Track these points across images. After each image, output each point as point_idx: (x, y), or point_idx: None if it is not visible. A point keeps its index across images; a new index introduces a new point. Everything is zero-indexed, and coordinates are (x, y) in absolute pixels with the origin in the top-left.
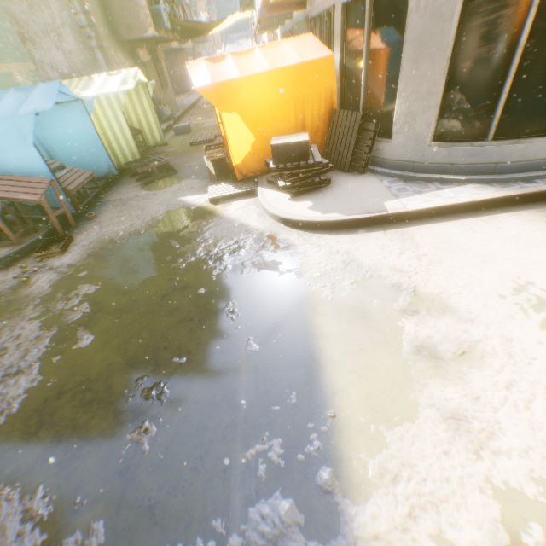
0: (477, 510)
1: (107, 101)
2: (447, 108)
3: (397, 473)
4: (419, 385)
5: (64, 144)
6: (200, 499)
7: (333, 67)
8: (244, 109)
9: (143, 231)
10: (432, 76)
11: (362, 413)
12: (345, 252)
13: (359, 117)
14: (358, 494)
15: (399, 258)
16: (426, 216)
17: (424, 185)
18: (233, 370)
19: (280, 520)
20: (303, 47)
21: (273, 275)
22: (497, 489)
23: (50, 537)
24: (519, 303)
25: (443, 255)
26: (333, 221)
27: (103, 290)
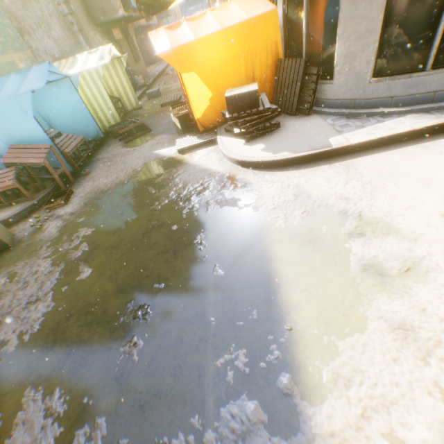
0: (426, 412)
1: (89, 75)
2: (385, 44)
3: (349, 378)
4: (367, 299)
5: (60, 116)
6: (180, 400)
7: (277, 20)
8: (200, 68)
9: (126, 181)
10: (369, 14)
11: (315, 326)
12: (295, 186)
13: (302, 63)
14: (315, 397)
15: (344, 187)
16: (368, 147)
17: (365, 120)
18: (203, 292)
19: (247, 419)
20: (248, 5)
21: (233, 211)
22: None
23: (66, 429)
24: None
25: (385, 182)
26: (284, 159)
27: (97, 232)
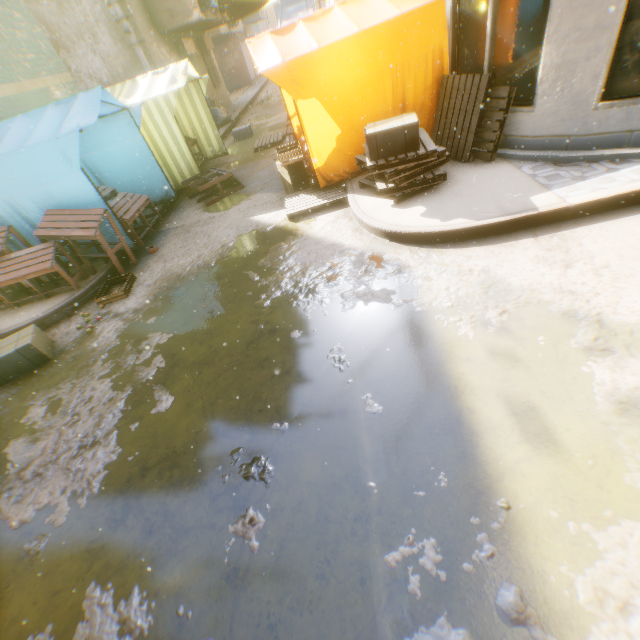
0: None
1: (155, 107)
2: (626, 48)
3: (624, 599)
4: (634, 461)
5: (113, 166)
6: (336, 620)
7: (444, 16)
8: (325, 92)
9: (214, 263)
10: (603, 0)
11: (550, 503)
12: (482, 272)
13: (484, 81)
14: (567, 629)
15: (564, 273)
16: (595, 211)
17: (586, 167)
18: (352, 440)
19: None
20: None
21: (386, 309)
22: None
23: None
24: None
25: (633, 265)
26: (460, 230)
27: (177, 339)
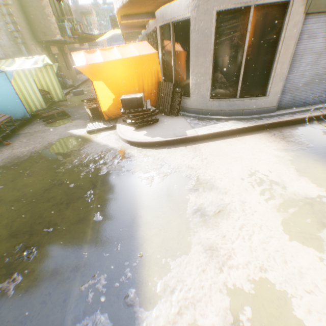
0: (217, 304)
1: (23, 73)
2: (215, 81)
3: (174, 287)
4: (193, 232)
5: None
6: (44, 323)
7: (157, 59)
8: (107, 79)
9: (41, 151)
10: (205, 64)
11: (158, 252)
12: (162, 159)
13: (172, 85)
14: (149, 304)
15: (192, 160)
16: (208, 138)
17: (208, 121)
18: (83, 233)
19: None
20: (141, 47)
21: (118, 174)
22: (230, 289)
23: None
24: (251, 182)
25: (215, 158)
26: (157, 141)
27: (5, 188)
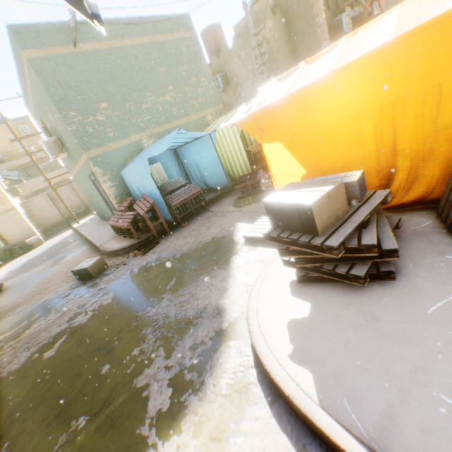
0: None
1: (231, 129)
2: None
3: None
4: None
5: (204, 164)
6: None
7: None
8: (288, 136)
9: (181, 255)
10: None
11: None
12: None
13: None
14: None
15: None
16: None
17: None
18: None
19: None
20: (427, 2)
21: (137, 421)
22: None
23: None
24: None
25: None
26: (285, 395)
27: (106, 307)
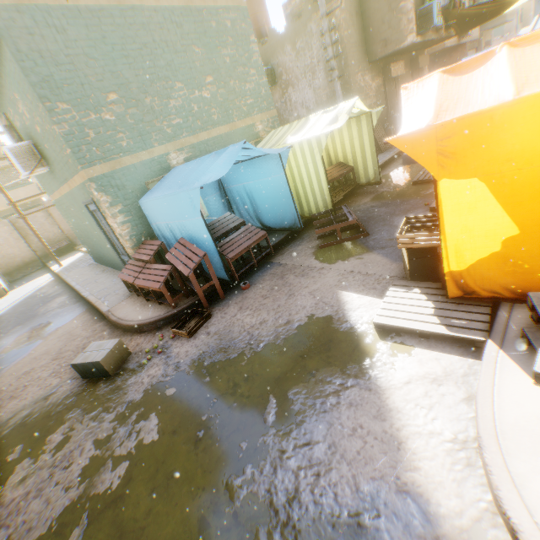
0: None
1: (308, 146)
2: None
3: None
4: None
5: (261, 194)
6: None
7: None
8: (502, 170)
9: (262, 345)
10: None
11: None
12: None
13: None
14: None
15: None
16: None
17: None
18: None
19: None
20: None
21: None
22: None
23: None
24: None
25: None
26: None
27: (152, 450)
